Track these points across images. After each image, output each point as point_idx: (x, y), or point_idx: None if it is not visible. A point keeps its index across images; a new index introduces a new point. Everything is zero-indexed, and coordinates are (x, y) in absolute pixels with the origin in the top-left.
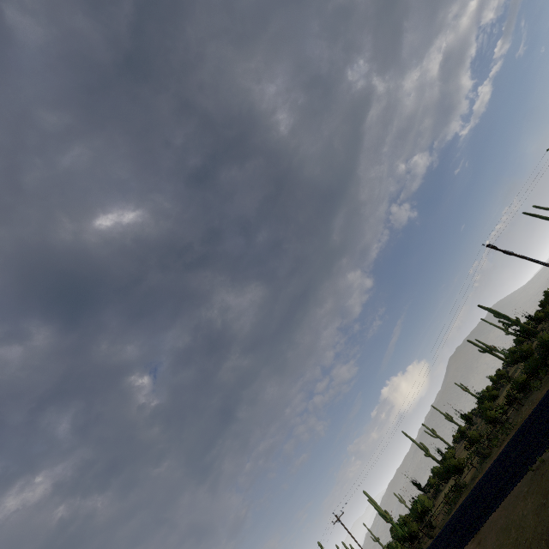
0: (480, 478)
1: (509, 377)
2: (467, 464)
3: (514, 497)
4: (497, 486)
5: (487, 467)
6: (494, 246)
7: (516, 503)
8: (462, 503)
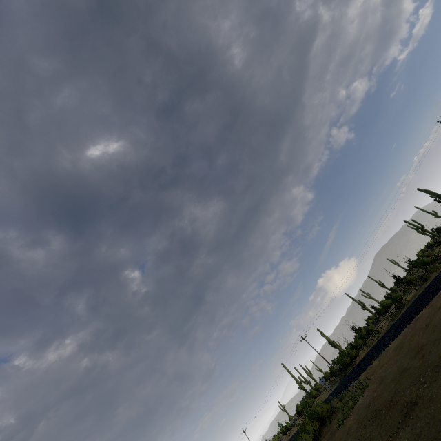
0: (422, 291)
1: (439, 242)
2: (406, 294)
3: None
4: None
5: (427, 284)
6: None
7: None
8: (406, 309)
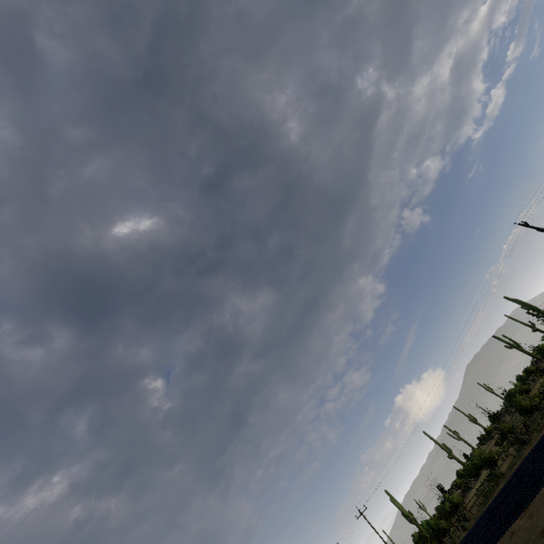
0: (520, 463)
1: (540, 371)
2: (501, 455)
3: None
4: None
5: (527, 452)
6: (527, 223)
7: None
8: (501, 490)
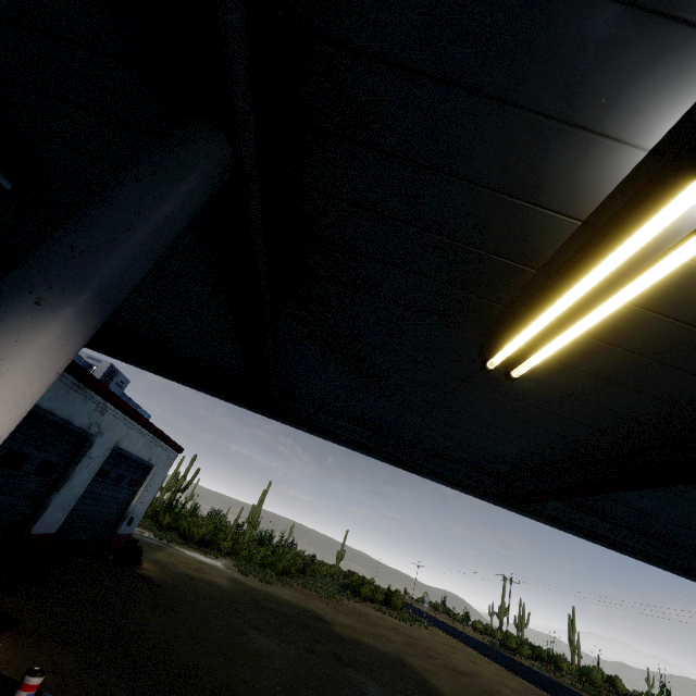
0: None
1: None
2: None
3: (533, 688)
4: (563, 694)
5: None
6: None
7: (523, 685)
8: (573, 690)
